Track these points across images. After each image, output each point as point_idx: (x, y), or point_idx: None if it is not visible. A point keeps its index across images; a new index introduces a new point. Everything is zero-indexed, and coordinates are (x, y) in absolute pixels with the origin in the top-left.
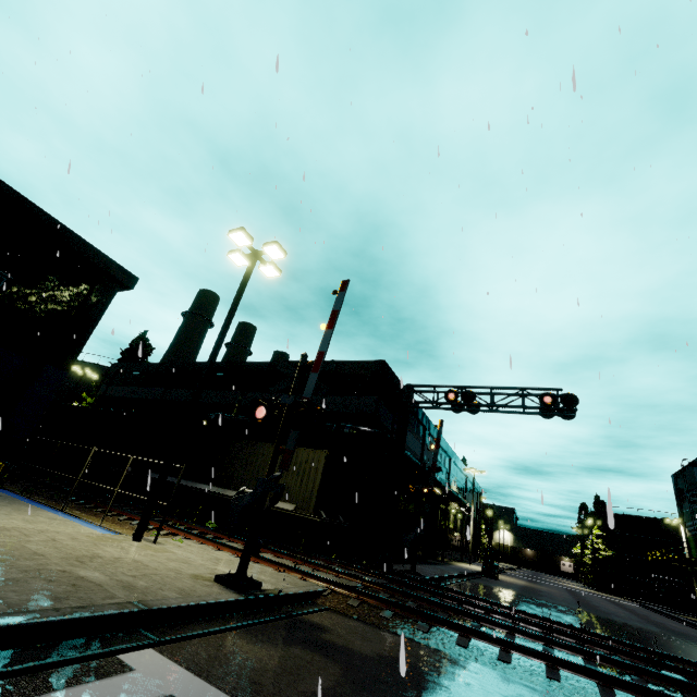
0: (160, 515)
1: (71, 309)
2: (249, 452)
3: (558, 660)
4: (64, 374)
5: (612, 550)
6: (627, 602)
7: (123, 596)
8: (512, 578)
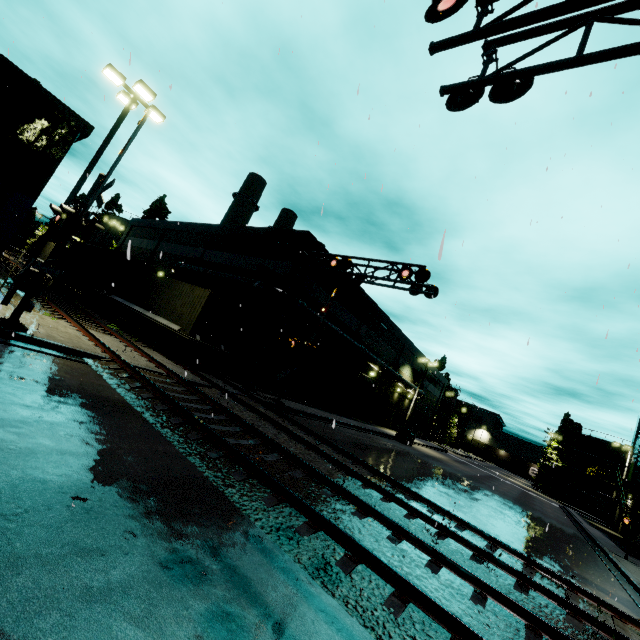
0: (92, 318)
1: (37, 148)
2: (168, 287)
3: (193, 418)
4: (32, 201)
5: (564, 462)
6: (551, 502)
7: None
8: (436, 453)
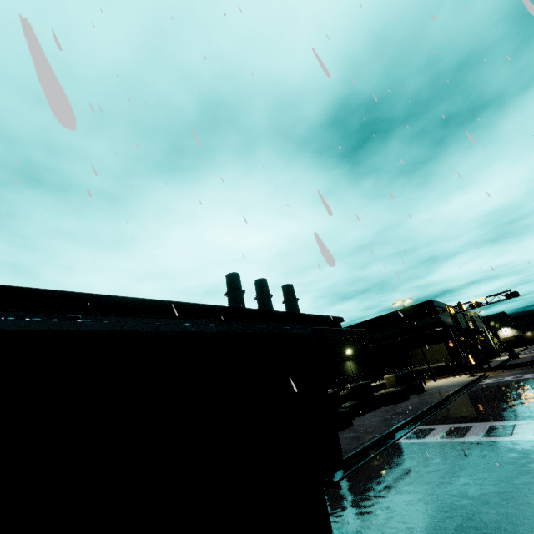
0: None
1: None
2: (412, 354)
3: None
4: None
5: None
6: None
7: (469, 379)
8: (526, 355)
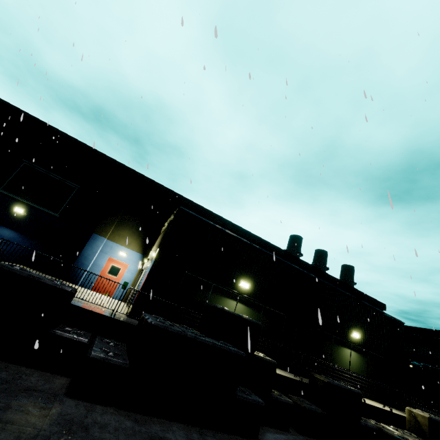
0: None
1: None
2: None
3: None
4: None
5: None
6: None
7: None
8: None
